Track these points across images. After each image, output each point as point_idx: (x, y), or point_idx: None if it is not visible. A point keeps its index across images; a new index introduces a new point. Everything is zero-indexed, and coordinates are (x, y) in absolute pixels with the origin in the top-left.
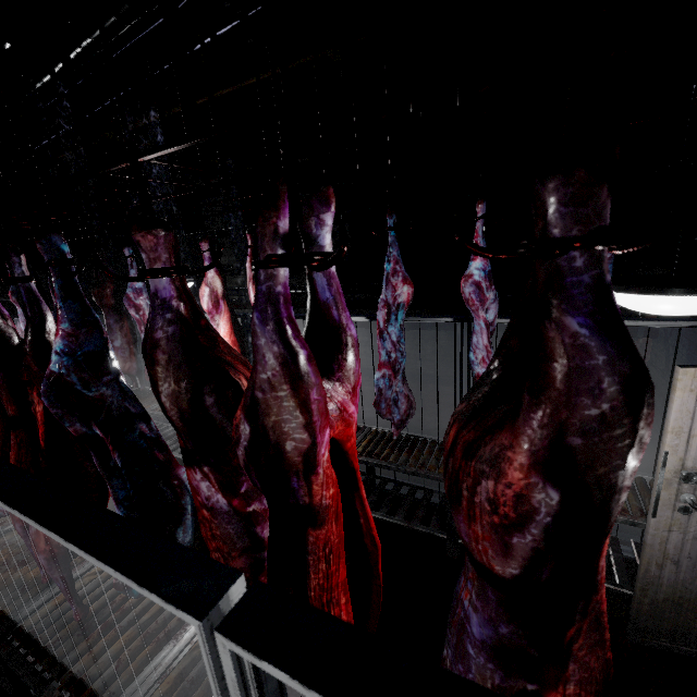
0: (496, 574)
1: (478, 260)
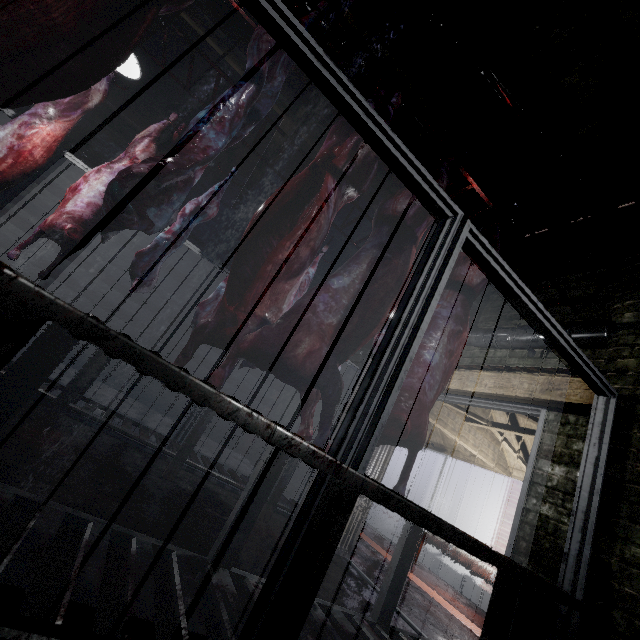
0: (470, 284)
1: (314, 270)
